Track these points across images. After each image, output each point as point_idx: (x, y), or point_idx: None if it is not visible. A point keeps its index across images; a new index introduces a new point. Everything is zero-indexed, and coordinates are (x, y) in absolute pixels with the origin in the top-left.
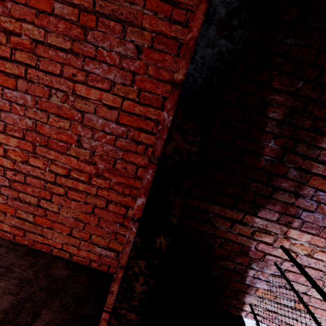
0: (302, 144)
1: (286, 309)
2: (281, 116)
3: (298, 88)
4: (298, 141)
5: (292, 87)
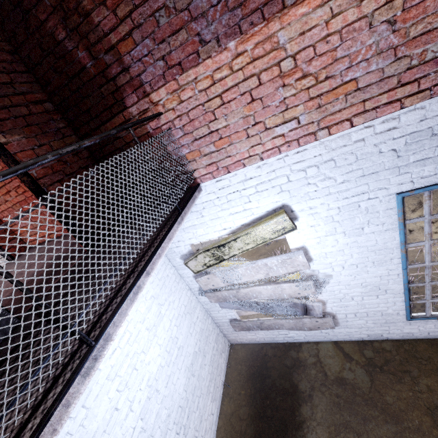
0: (91, 35)
1: (216, 155)
2: (65, 31)
3: (50, 4)
4: (87, 35)
5: (48, 8)
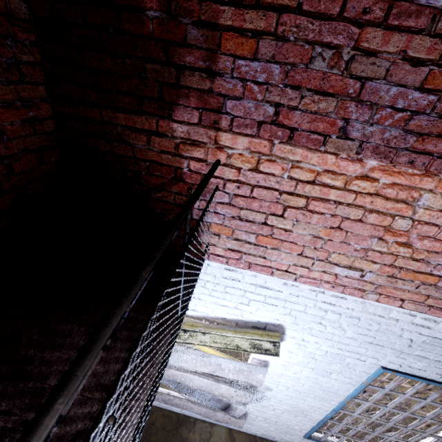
0: None
1: (249, 247)
2: None
3: None
4: None
5: None
